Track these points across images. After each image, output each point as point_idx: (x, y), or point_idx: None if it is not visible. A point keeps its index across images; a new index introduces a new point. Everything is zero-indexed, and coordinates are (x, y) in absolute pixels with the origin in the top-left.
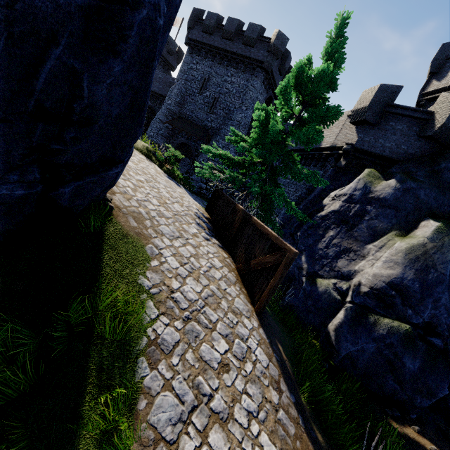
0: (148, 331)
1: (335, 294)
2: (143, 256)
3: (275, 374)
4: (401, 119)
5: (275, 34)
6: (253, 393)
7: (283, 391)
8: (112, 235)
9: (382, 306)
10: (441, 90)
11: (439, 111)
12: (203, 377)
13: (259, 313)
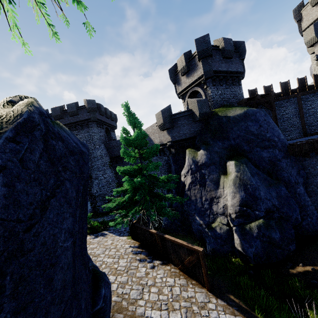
0: None
1: (225, 227)
2: None
3: None
4: (181, 118)
5: (85, 102)
6: None
7: None
8: None
9: (246, 218)
10: (184, 90)
11: (193, 108)
12: None
13: (210, 290)
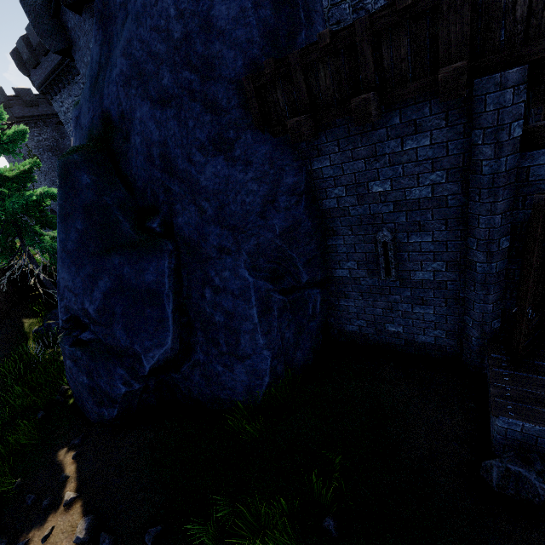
0: None
1: None
2: None
3: None
4: (64, 8)
5: None
6: None
7: None
8: None
9: None
10: None
11: None
12: None
13: None
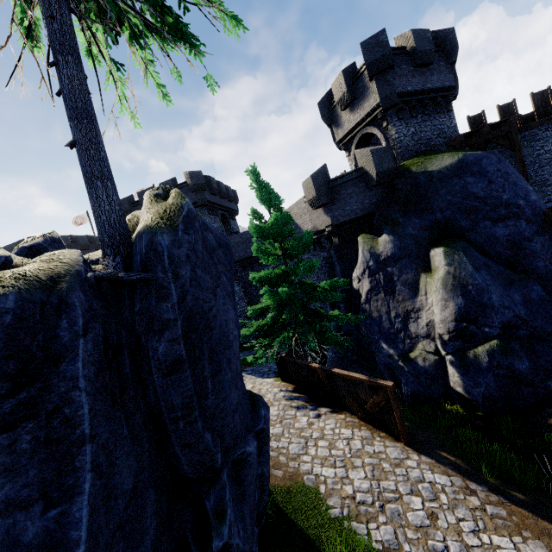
0: (374, 546)
1: (432, 357)
2: (313, 493)
3: (461, 482)
4: (346, 185)
5: (187, 177)
6: (463, 515)
7: (475, 490)
8: (285, 502)
9: (468, 339)
10: (347, 134)
11: (365, 165)
12: (430, 539)
13: (409, 443)
